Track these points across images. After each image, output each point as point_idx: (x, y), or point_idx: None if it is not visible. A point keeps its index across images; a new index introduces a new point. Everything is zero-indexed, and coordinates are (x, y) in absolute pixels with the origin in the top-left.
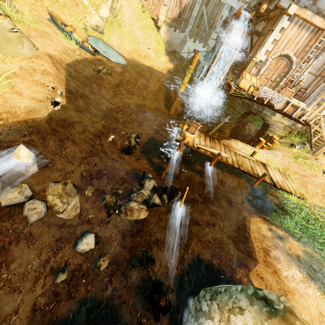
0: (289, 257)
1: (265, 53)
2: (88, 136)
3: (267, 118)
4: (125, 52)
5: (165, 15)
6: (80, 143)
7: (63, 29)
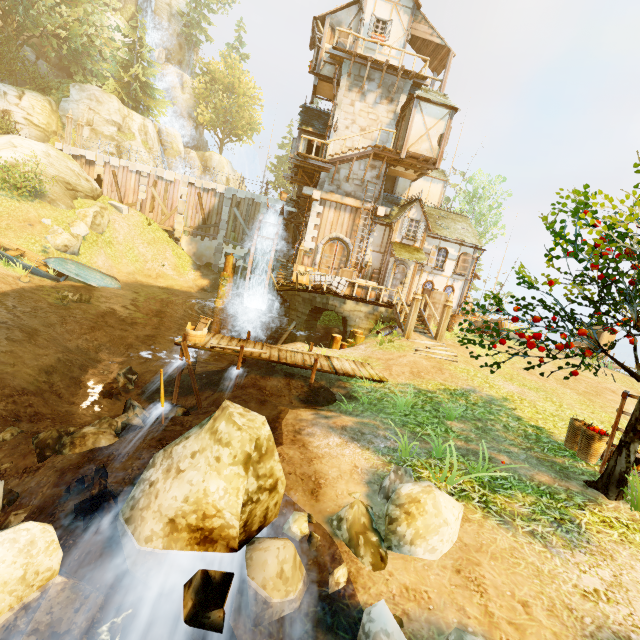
0: (330, 429)
1: (312, 240)
2: (23, 370)
3: (339, 309)
4: (121, 274)
5: (184, 225)
6: (5, 378)
7: (2, 254)
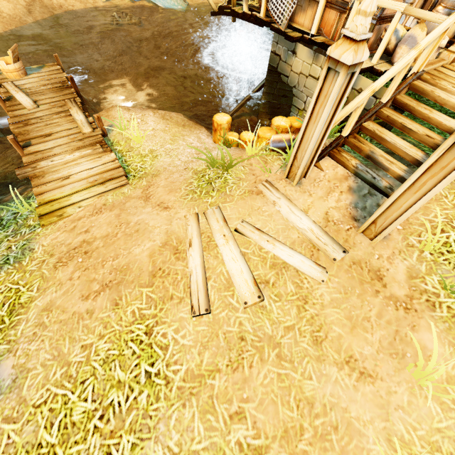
0: None
1: None
2: None
3: (284, 65)
4: None
5: None
6: None
7: None
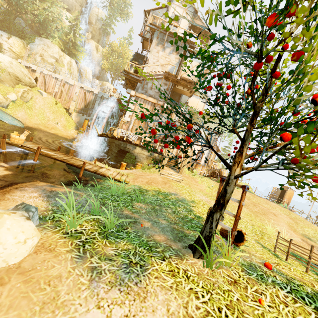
0: (41, 190)
1: (129, 116)
2: None
3: (132, 151)
4: (31, 123)
5: (75, 107)
6: None
7: None
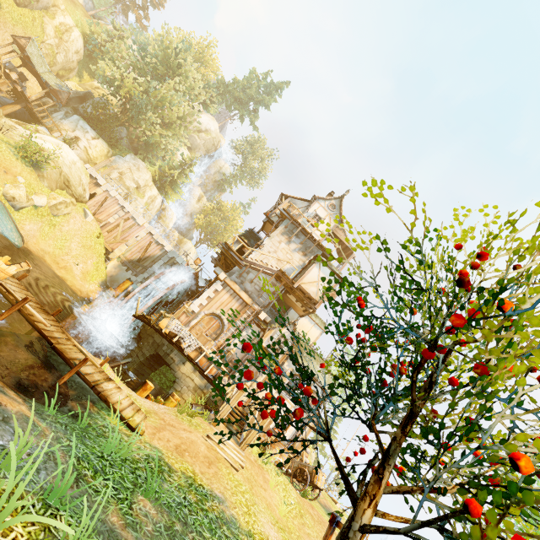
0: None
1: (199, 305)
2: None
3: (175, 366)
4: (36, 246)
5: (123, 253)
6: None
7: None
